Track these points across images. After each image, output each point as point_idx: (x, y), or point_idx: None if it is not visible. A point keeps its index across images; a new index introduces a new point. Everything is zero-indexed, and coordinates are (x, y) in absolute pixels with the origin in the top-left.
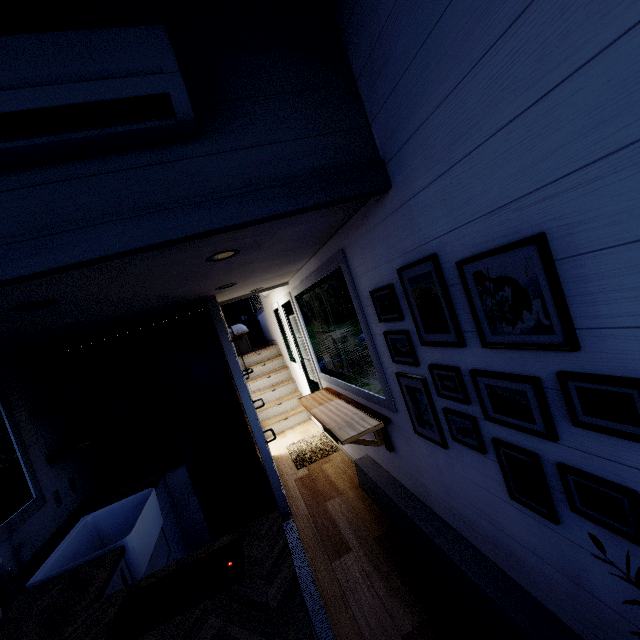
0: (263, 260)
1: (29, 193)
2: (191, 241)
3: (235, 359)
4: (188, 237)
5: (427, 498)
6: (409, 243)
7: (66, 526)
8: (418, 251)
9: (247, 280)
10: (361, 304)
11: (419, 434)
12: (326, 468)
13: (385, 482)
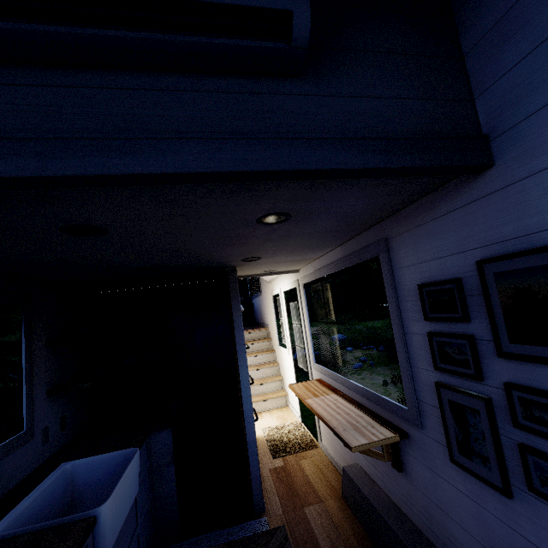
0: (300, 237)
1: (118, 94)
2: (261, 187)
3: (241, 331)
4: (269, 173)
5: (447, 547)
6: (508, 230)
7: (44, 468)
8: (524, 240)
9: (271, 257)
10: (397, 298)
11: (458, 464)
12: (304, 464)
13: (383, 505)
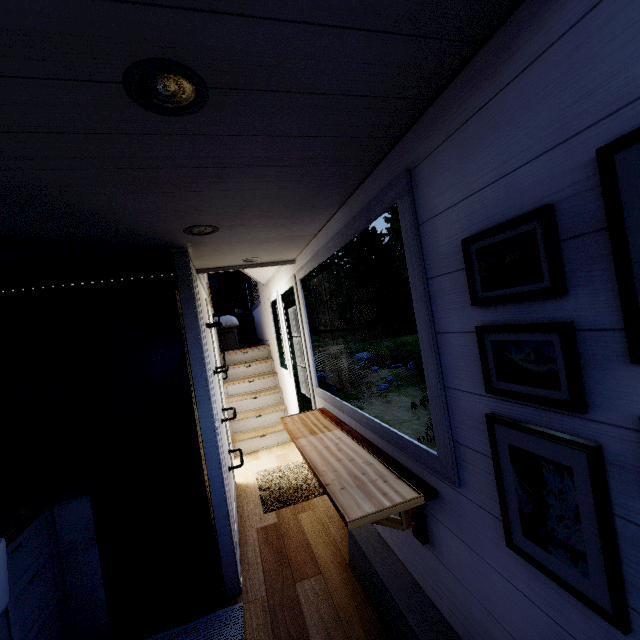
0: (261, 173)
1: None
2: None
3: (199, 346)
4: None
5: None
6: None
7: None
8: None
9: (236, 229)
10: (426, 274)
11: (520, 553)
12: (303, 519)
13: (400, 587)
